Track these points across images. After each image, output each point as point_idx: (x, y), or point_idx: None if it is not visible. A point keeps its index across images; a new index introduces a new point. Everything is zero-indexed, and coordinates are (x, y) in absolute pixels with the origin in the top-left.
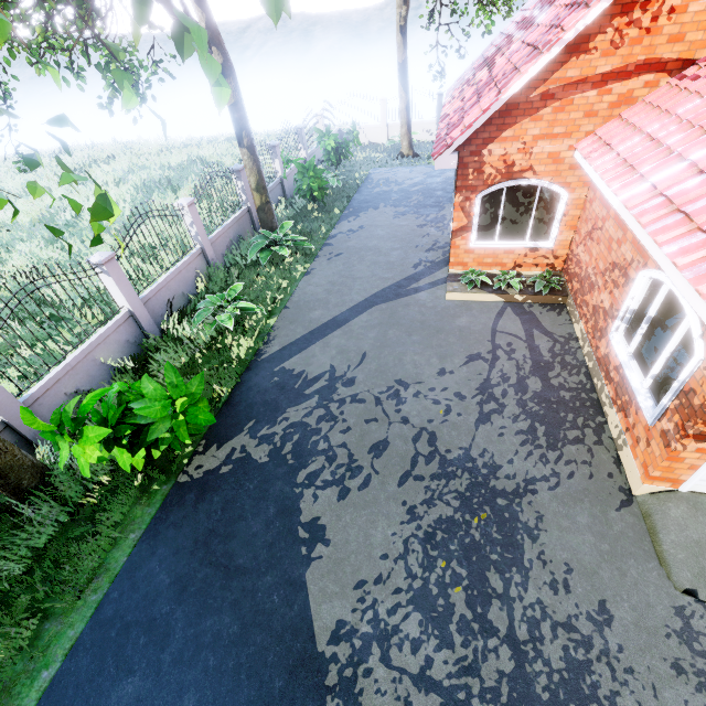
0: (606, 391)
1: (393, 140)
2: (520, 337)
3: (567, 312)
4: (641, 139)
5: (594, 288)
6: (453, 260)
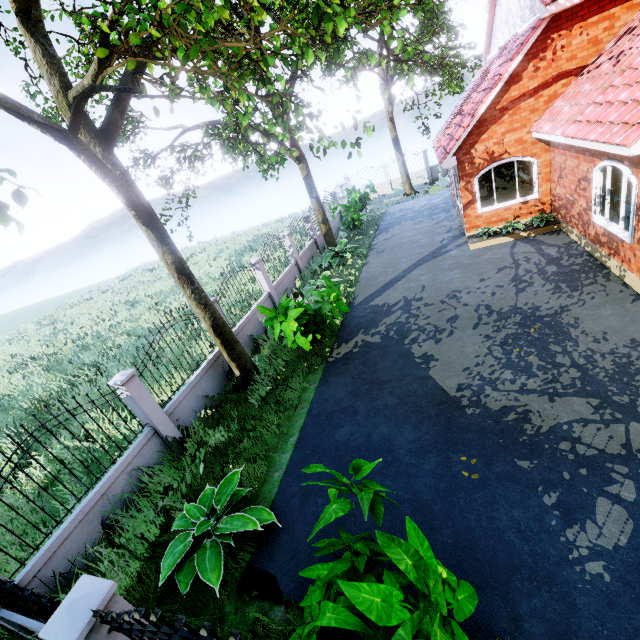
0: (603, 254)
1: (397, 188)
2: (532, 252)
3: (563, 233)
4: (568, 108)
5: (573, 203)
6: (469, 226)
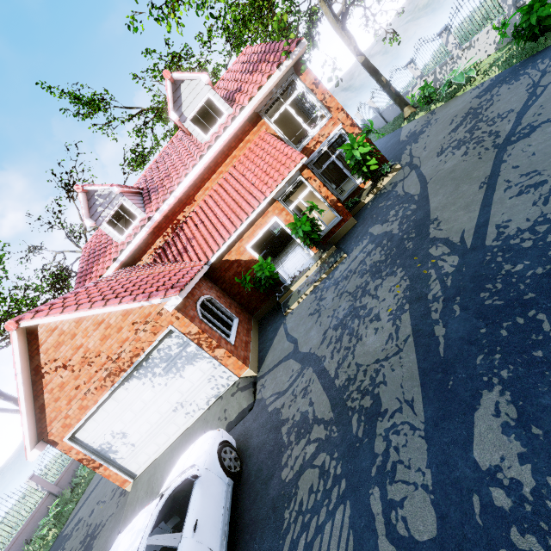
0: None
1: None
2: None
3: None
4: None
5: None
6: None
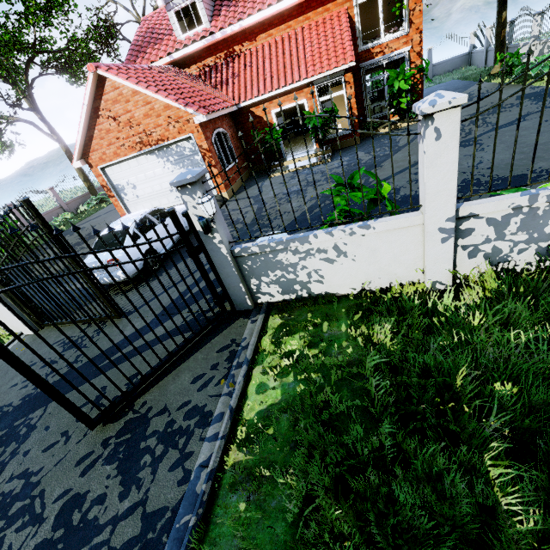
0: None
1: None
2: None
3: None
4: None
5: None
6: None
